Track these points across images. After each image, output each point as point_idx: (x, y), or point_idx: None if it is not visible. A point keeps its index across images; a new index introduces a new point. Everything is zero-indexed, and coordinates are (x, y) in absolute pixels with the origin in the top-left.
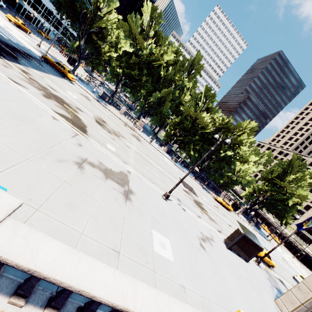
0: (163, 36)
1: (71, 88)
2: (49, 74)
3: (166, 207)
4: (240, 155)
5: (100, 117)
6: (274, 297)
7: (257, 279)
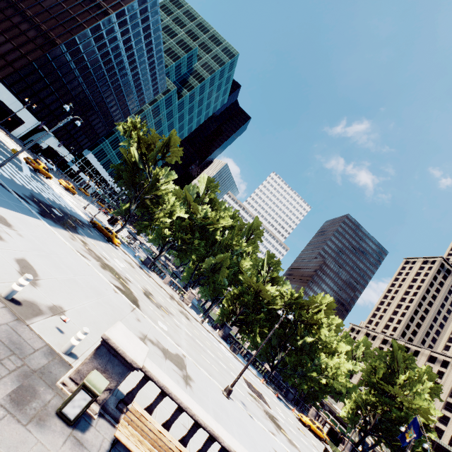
0: (219, 202)
1: (117, 255)
2: (99, 241)
3: (229, 406)
4: (323, 342)
5: (147, 288)
6: None
7: None
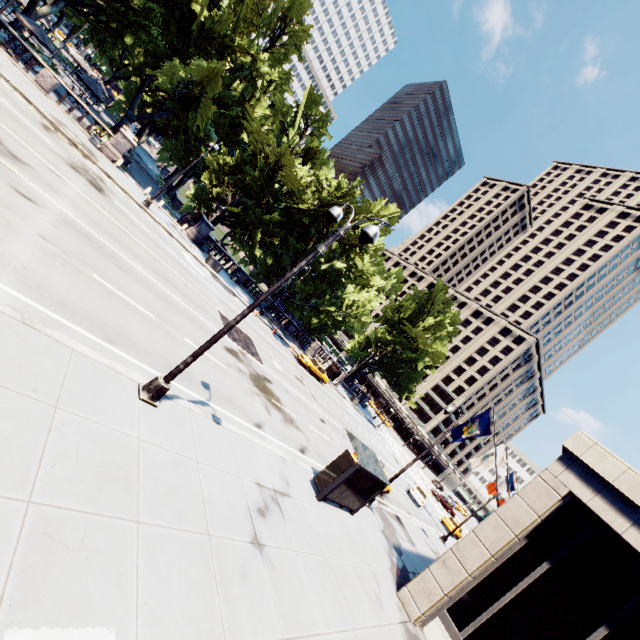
0: None
1: None
2: None
3: (148, 435)
4: (358, 272)
5: None
6: (395, 580)
7: (369, 552)
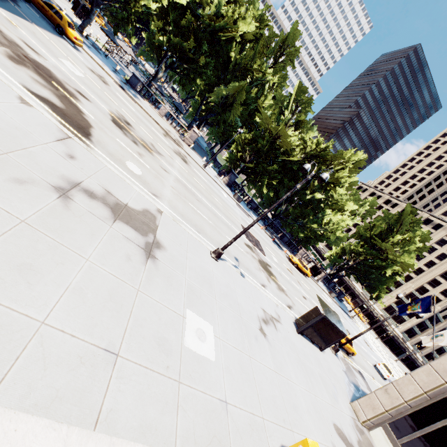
0: None
1: (73, 57)
2: (30, 23)
3: (216, 271)
4: (334, 200)
5: (122, 115)
6: (350, 397)
7: (331, 374)
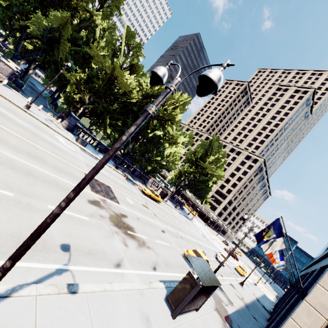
0: None
1: None
2: None
3: None
4: (170, 136)
5: None
6: None
7: None
